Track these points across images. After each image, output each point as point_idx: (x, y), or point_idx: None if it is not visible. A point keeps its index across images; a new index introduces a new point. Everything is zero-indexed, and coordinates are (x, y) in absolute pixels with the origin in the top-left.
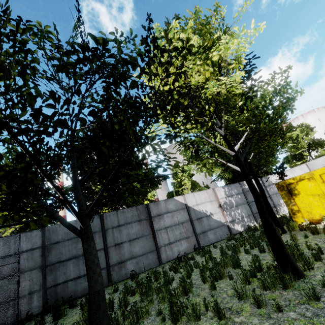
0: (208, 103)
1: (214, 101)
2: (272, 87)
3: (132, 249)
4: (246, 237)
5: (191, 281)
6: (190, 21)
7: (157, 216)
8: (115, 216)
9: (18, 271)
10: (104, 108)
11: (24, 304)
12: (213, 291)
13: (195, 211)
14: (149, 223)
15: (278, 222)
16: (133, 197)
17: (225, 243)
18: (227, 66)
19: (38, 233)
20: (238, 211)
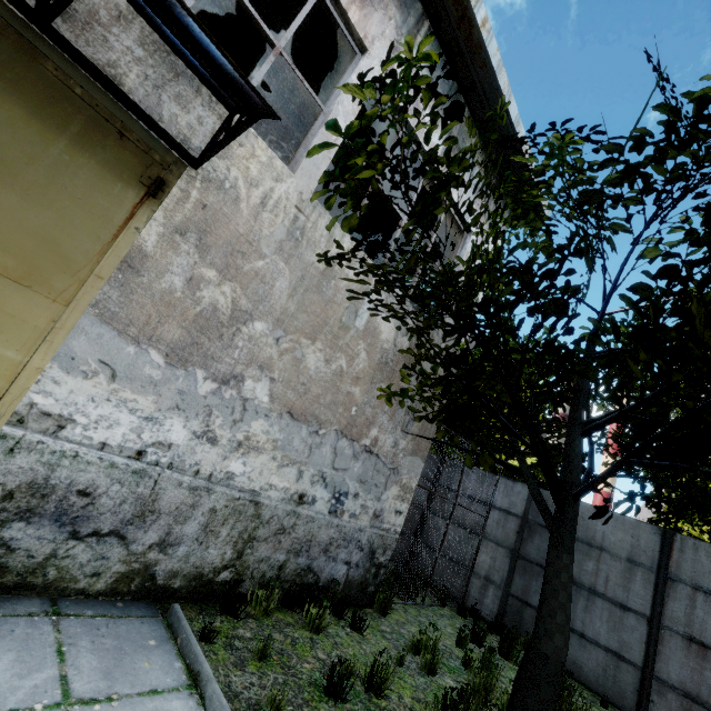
0: None
1: None
2: None
3: None
4: None
5: None
6: None
7: None
8: None
9: (481, 532)
10: (707, 257)
11: (475, 588)
12: None
13: None
14: None
15: None
16: None
17: None
18: None
19: (522, 490)
20: None
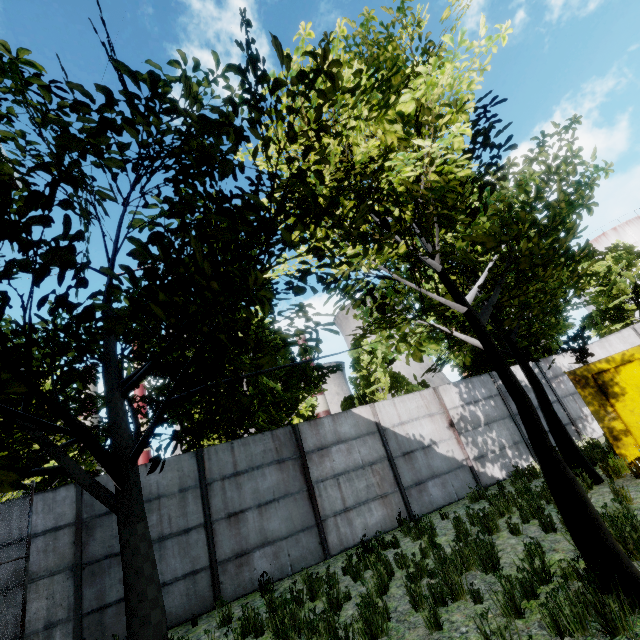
0: (397, 202)
1: (410, 196)
2: (540, 164)
3: (264, 525)
4: (512, 495)
5: (386, 604)
6: (338, 23)
7: (316, 450)
8: (227, 453)
9: (24, 579)
10: (180, 227)
11: None
12: (436, 632)
13: (397, 438)
14: (299, 466)
15: (582, 459)
16: (270, 411)
17: (464, 509)
18: (435, 122)
19: (69, 494)
20: (493, 435)
